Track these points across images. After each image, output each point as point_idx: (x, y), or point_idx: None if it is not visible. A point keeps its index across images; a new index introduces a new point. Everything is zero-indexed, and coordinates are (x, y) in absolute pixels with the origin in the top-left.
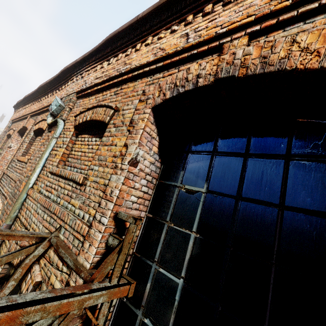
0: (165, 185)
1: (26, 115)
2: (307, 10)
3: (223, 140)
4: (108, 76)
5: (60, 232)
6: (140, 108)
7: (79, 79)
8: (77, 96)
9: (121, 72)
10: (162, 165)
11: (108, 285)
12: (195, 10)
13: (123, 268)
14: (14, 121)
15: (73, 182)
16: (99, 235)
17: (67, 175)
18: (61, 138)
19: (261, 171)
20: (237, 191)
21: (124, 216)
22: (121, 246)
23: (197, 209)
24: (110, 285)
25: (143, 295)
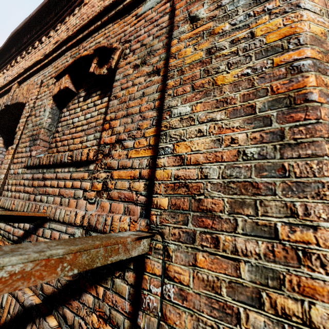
0: None
1: None
2: (27, 75)
3: None
4: None
5: None
6: None
7: None
8: None
9: None
10: None
11: None
12: (10, 62)
13: None
14: None
15: None
16: None
17: None
18: None
19: None
20: None
21: None
22: None
23: None
24: None
25: None
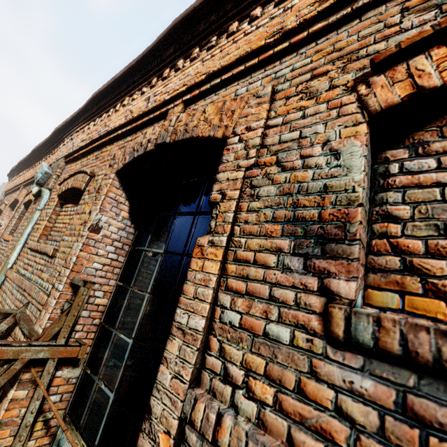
0: (135, 250)
1: (19, 185)
2: (214, 84)
3: (184, 201)
4: (90, 139)
5: (28, 307)
6: (108, 173)
7: (70, 141)
8: (66, 161)
9: (100, 134)
10: (137, 231)
11: (52, 344)
12: (158, 74)
13: (71, 330)
14: (7, 194)
15: (46, 256)
16: (53, 301)
17: (42, 249)
18: (46, 209)
19: (202, 228)
20: (183, 248)
21: (76, 281)
22: (70, 308)
23: (154, 270)
24: (55, 344)
25: (102, 361)
